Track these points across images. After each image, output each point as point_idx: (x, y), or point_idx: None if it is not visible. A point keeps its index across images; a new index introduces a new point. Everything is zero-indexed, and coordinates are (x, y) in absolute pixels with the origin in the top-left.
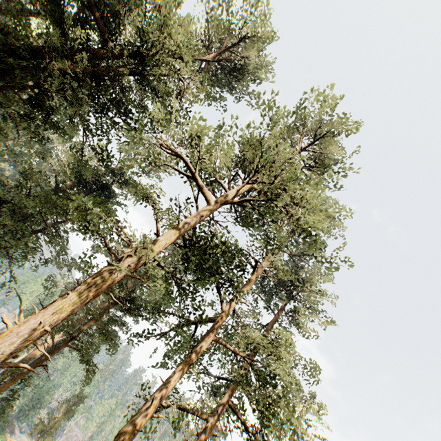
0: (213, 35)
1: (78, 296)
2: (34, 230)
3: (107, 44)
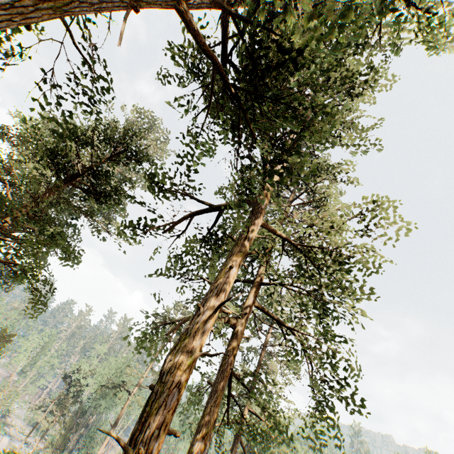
0: None
1: None
2: None
3: None
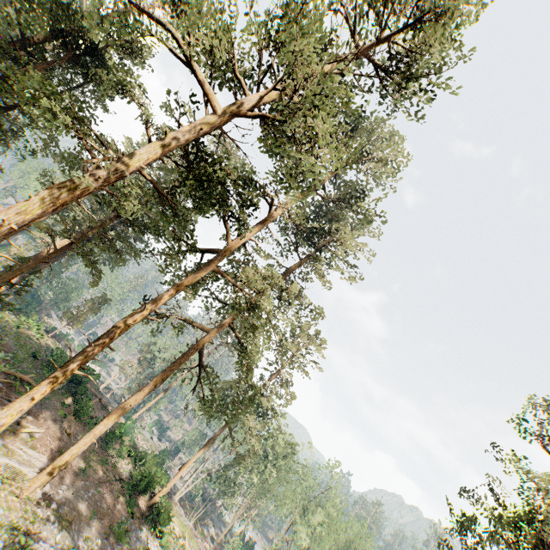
0: None
1: (43, 201)
2: (7, 104)
3: None
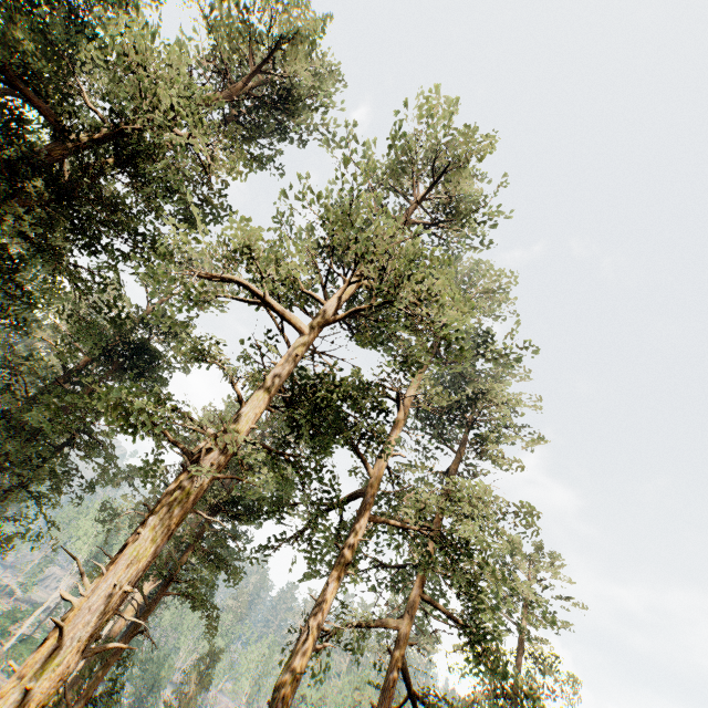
0: (226, 56)
1: (155, 531)
2: (55, 446)
3: (62, 135)
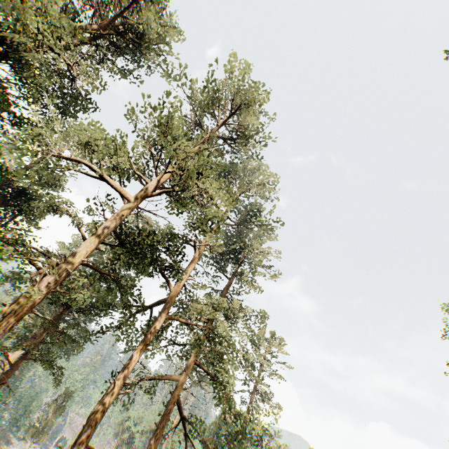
0: None
1: None
2: None
3: None
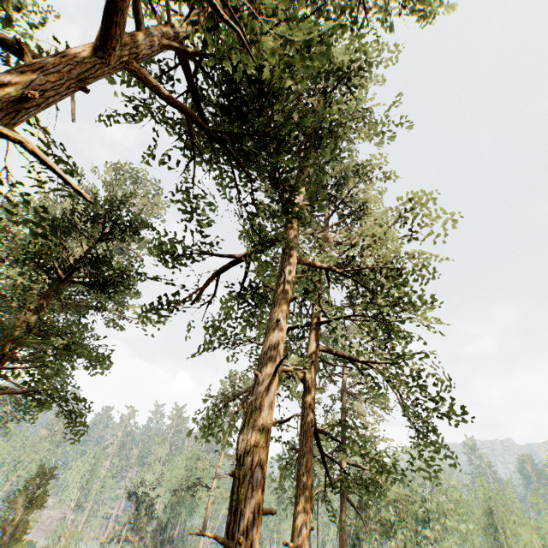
0: None
1: None
2: None
3: None
